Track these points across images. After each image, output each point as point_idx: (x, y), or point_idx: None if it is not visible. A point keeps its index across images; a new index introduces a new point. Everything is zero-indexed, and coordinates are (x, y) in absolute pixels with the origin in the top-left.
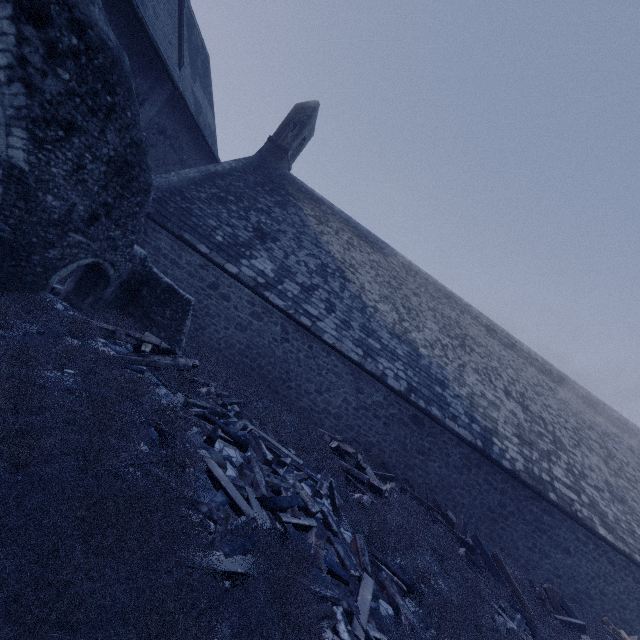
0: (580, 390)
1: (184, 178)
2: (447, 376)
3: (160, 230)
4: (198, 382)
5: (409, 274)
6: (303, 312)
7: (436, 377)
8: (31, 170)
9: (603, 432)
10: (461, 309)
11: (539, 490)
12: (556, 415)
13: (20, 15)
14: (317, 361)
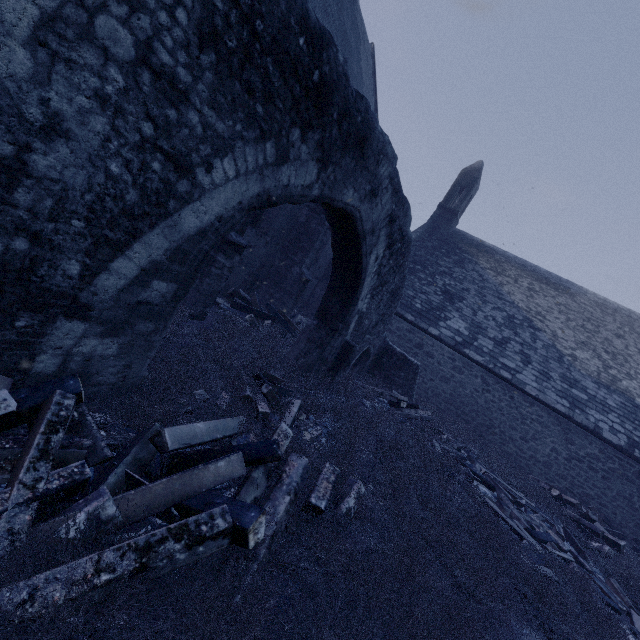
0: None
1: None
2: None
3: None
4: (438, 430)
5: (605, 313)
6: (501, 366)
7: None
8: (365, 311)
9: None
10: None
11: None
12: None
13: (386, 248)
14: (520, 410)
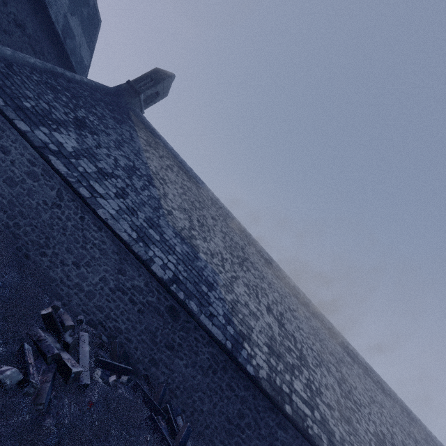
0: (327, 323)
1: (21, 58)
2: (218, 281)
3: None
4: None
5: (214, 205)
6: (87, 185)
7: (206, 278)
8: None
9: (340, 359)
10: (249, 242)
11: (276, 401)
12: (306, 337)
13: None
14: (85, 233)
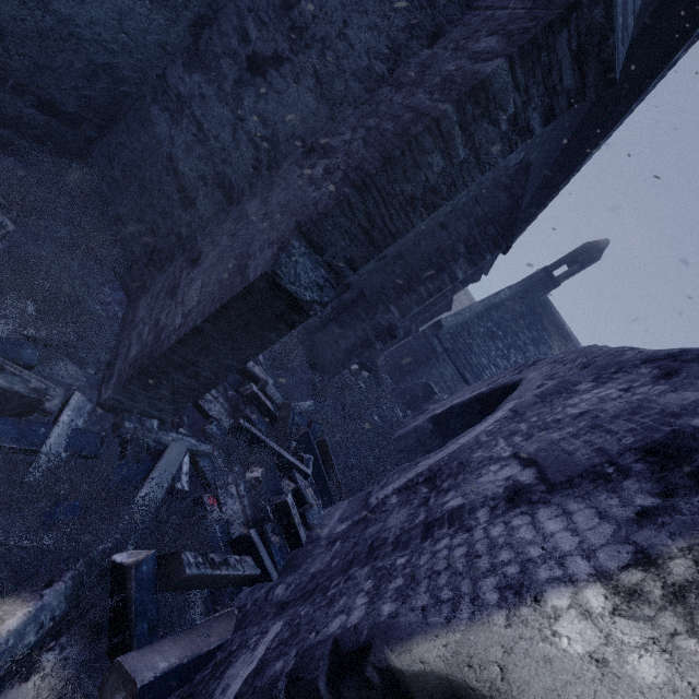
0: None
1: (473, 313)
2: None
3: (448, 362)
4: None
5: None
6: None
7: None
8: None
9: None
10: None
11: None
12: None
13: None
14: None
